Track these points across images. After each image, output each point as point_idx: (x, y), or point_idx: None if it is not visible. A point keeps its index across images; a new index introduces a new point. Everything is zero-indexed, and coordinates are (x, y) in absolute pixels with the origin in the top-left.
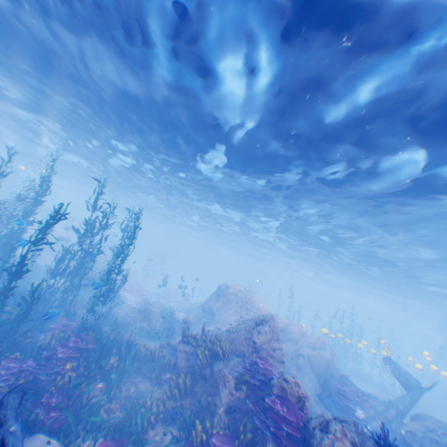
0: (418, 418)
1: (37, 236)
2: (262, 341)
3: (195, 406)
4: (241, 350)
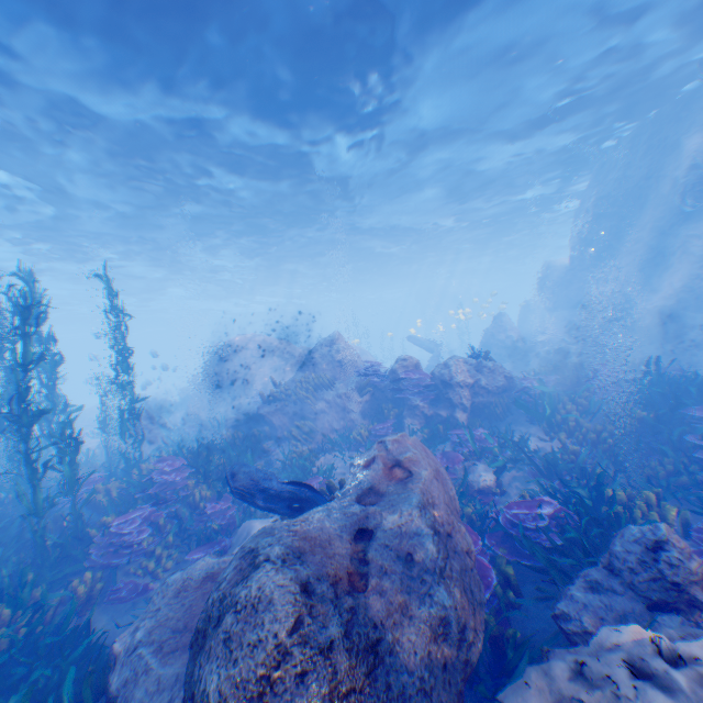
0: None
1: (26, 355)
2: (347, 357)
3: (330, 435)
4: (332, 375)
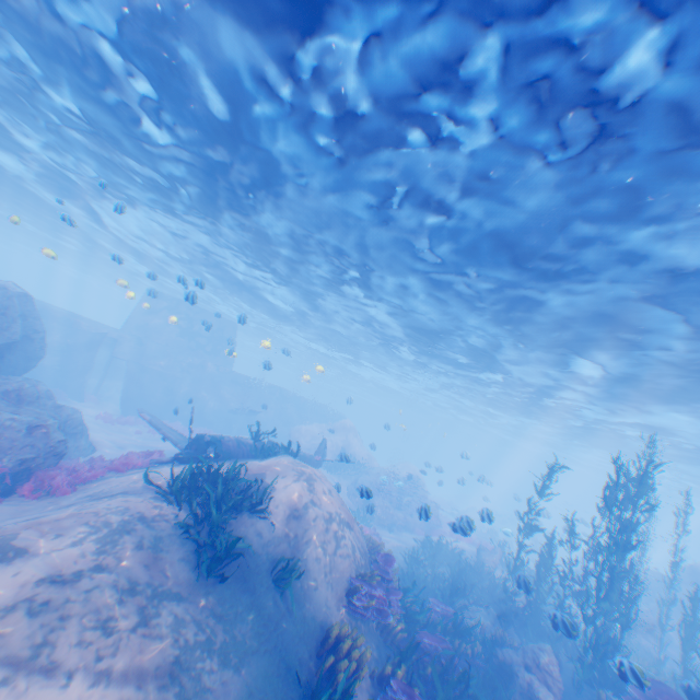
0: None
1: None
2: None
3: None
4: None
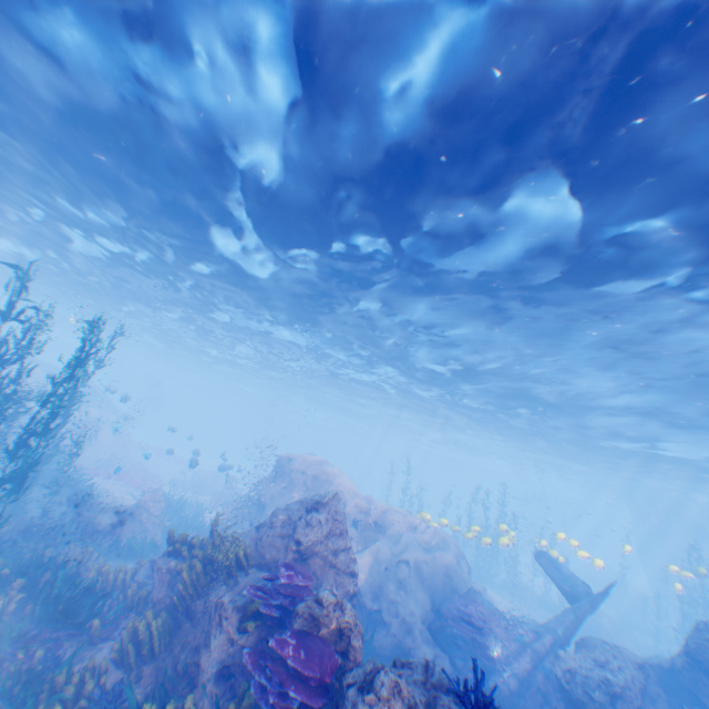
0: (586, 647)
1: None
2: (313, 539)
3: (164, 674)
4: (273, 558)
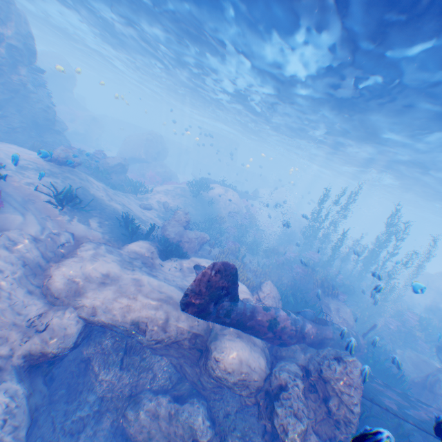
0: None
1: (403, 264)
2: None
3: None
4: None
